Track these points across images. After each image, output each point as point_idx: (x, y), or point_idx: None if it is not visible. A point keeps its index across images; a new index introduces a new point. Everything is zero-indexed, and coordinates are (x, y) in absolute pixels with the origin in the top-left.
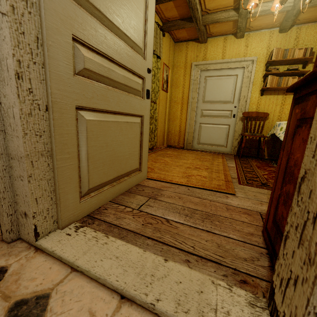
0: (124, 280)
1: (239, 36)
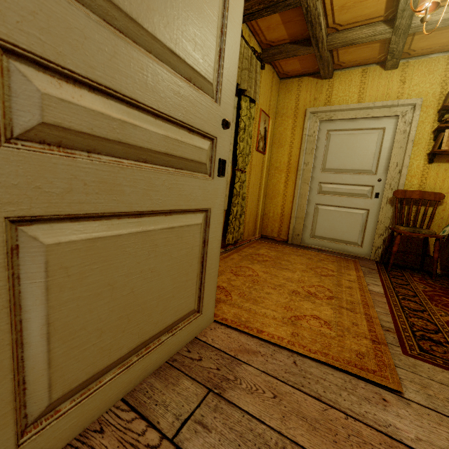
0: None
1: (389, 67)
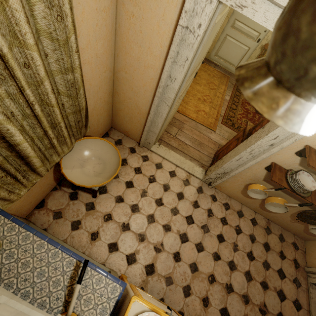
0: (177, 163)
1: None
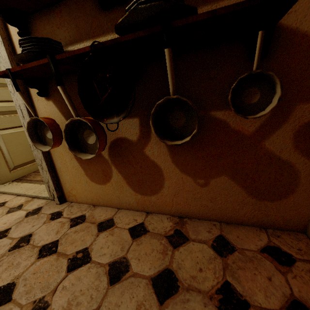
0: (19, 191)
1: None
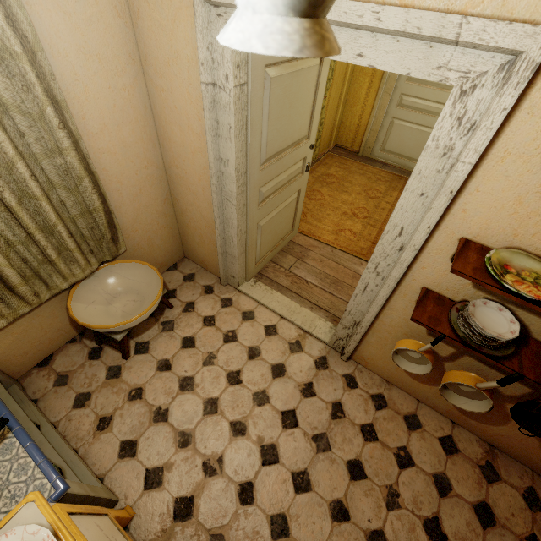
0: (282, 311)
1: None
